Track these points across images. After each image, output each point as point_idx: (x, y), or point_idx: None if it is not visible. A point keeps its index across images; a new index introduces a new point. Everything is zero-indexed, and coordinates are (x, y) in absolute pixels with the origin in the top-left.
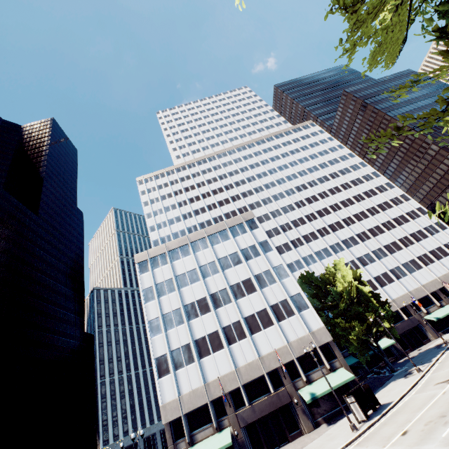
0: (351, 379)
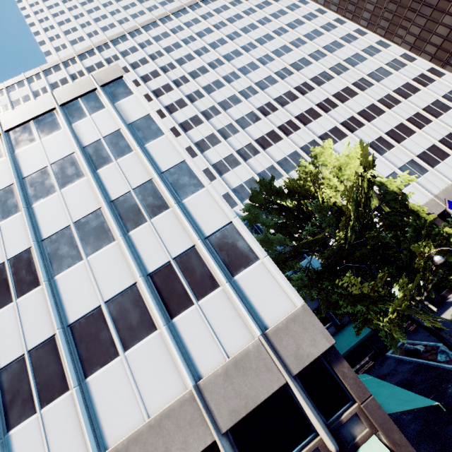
0: None
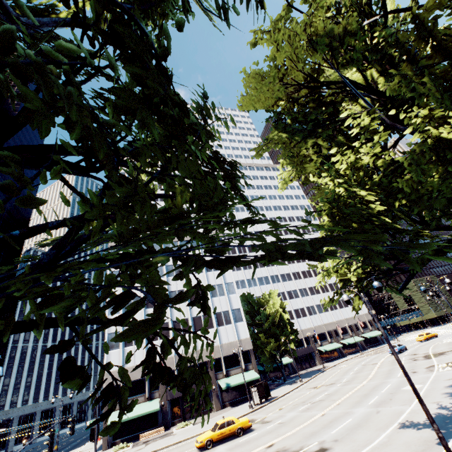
0: (257, 378)
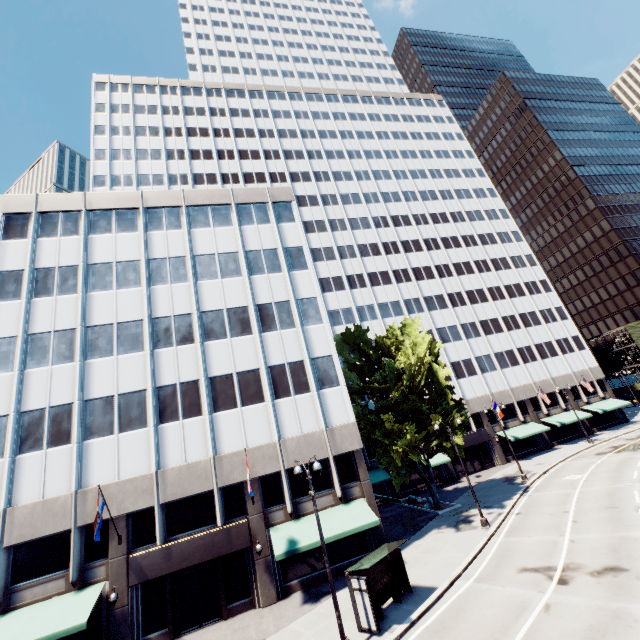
0: (373, 525)
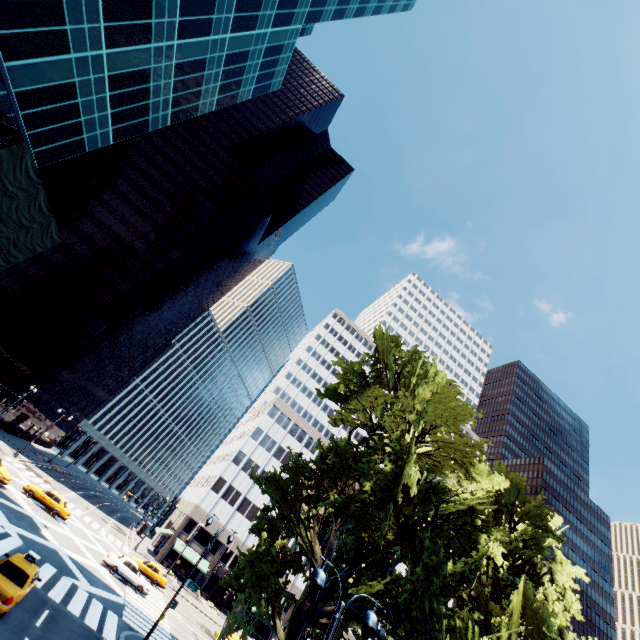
0: None
